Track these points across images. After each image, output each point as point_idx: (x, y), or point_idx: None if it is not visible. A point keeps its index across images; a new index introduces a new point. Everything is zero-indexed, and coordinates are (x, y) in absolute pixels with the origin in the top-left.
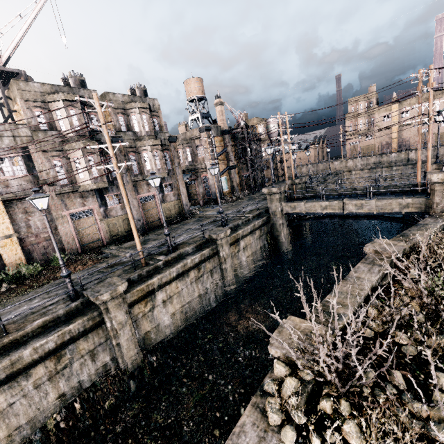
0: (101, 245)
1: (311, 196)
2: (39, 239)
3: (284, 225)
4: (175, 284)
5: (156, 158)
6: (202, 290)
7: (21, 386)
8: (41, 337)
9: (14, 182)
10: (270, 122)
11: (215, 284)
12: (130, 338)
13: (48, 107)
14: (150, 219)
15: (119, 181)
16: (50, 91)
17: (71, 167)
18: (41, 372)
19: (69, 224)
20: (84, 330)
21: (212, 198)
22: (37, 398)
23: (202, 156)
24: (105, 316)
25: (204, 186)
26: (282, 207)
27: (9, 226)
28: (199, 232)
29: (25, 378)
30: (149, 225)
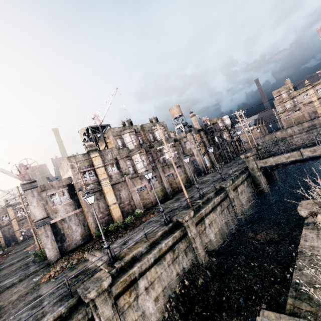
0: (152, 205)
1: (273, 155)
2: (125, 204)
3: (261, 175)
4: (212, 214)
5: (171, 152)
6: (226, 219)
7: (163, 264)
8: (164, 239)
9: (113, 176)
10: (224, 118)
11: (231, 215)
12: (200, 244)
13: (122, 137)
14: (172, 188)
15: (172, 162)
16: (122, 129)
17: (134, 164)
18: (169, 258)
19: (136, 195)
20: (180, 237)
21: (201, 171)
22: (169, 273)
23: (189, 147)
24: (187, 229)
25: (193, 165)
26: (256, 164)
27: (114, 198)
28: (212, 185)
29: (164, 260)
30: (173, 191)
